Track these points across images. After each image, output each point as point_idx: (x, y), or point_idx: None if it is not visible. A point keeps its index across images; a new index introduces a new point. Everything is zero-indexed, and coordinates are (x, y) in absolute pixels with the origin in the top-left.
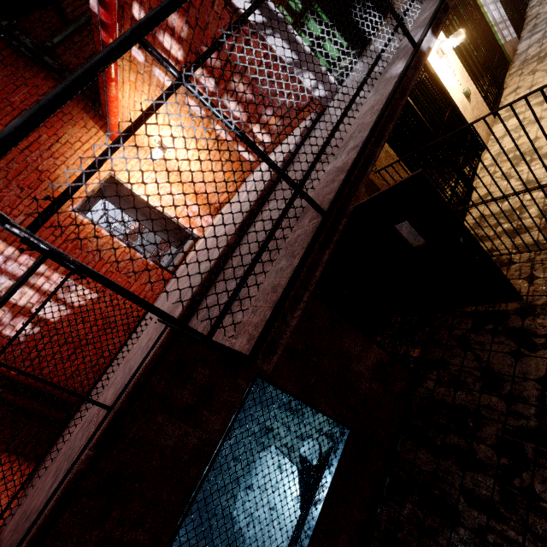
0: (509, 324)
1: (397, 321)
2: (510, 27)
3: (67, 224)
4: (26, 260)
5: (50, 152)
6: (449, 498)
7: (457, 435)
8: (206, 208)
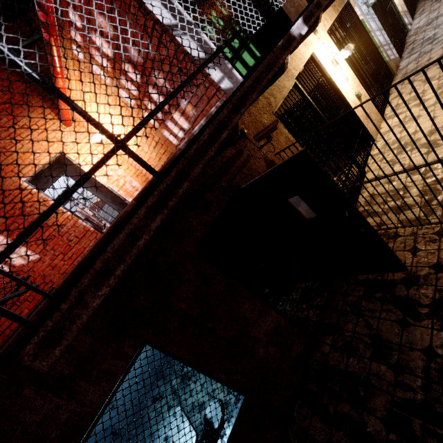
0: (396, 293)
1: (301, 286)
2: (393, 49)
3: (17, 193)
4: None
5: (8, 132)
6: None
7: (349, 404)
8: (145, 183)
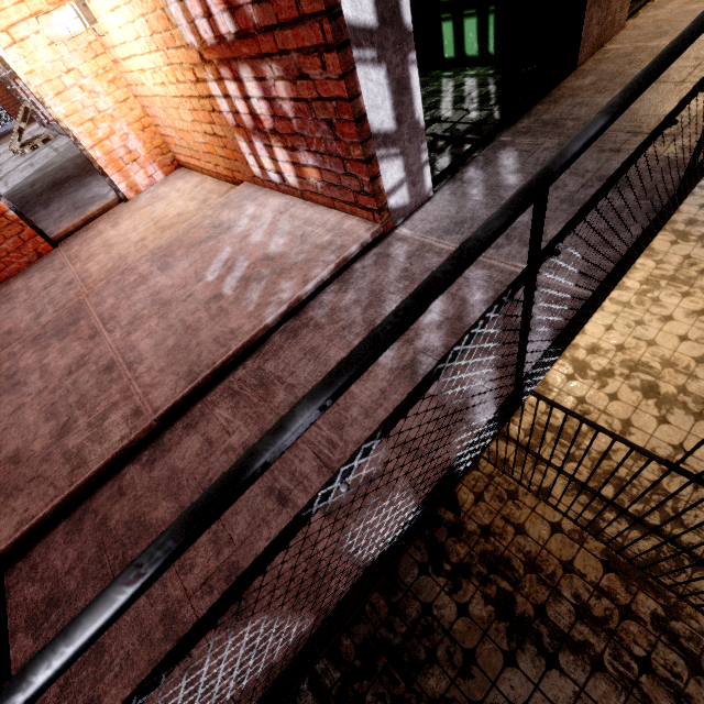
0: (436, 534)
1: None
2: None
3: None
4: None
5: None
6: None
7: None
8: (157, 151)
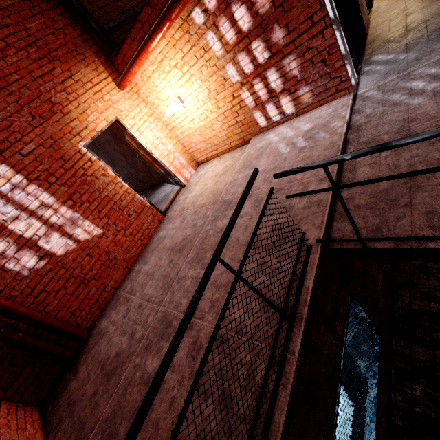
0: None
1: None
2: None
3: (77, 159)
4: (34, 190)
5: (63, 86)
6: None
7: None
8: (190, 161)
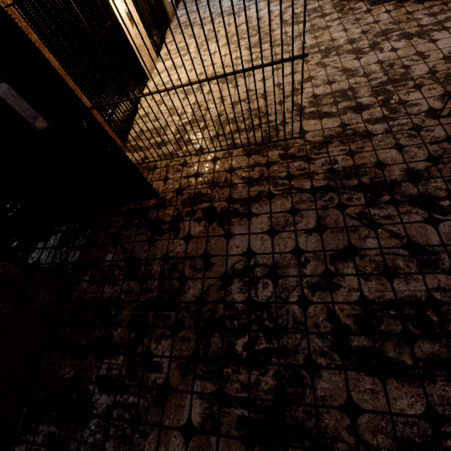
0: (149, 217)
1: (61, 229)
2: None
3: None
4: None
5: None
6: (86, 395)
7: (101, 327)
8: None
